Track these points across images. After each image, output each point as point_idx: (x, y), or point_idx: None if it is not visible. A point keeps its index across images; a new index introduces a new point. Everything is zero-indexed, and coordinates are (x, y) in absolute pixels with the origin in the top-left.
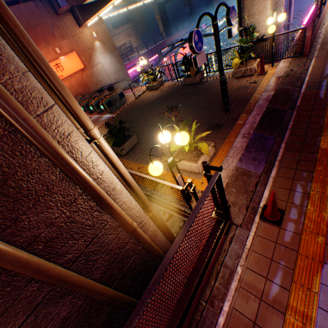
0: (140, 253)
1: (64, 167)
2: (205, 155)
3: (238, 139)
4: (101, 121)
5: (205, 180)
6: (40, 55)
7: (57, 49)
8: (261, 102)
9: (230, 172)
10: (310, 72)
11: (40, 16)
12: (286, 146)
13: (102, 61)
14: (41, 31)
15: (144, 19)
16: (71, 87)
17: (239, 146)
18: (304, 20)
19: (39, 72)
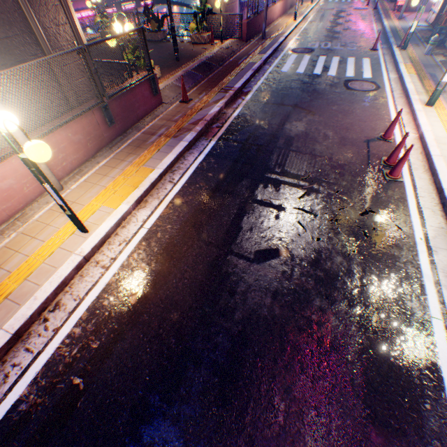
0: None
1: None
2: None
3: (180, 73)
4: None
5: None
6: None
7: None
8: (203, 58)
9: (168, 85)
10: (242, 51)
11: None
12: (207, 80)
13: None
14: None
15: None
16: None
17: (178, 75)
18: None
19: None
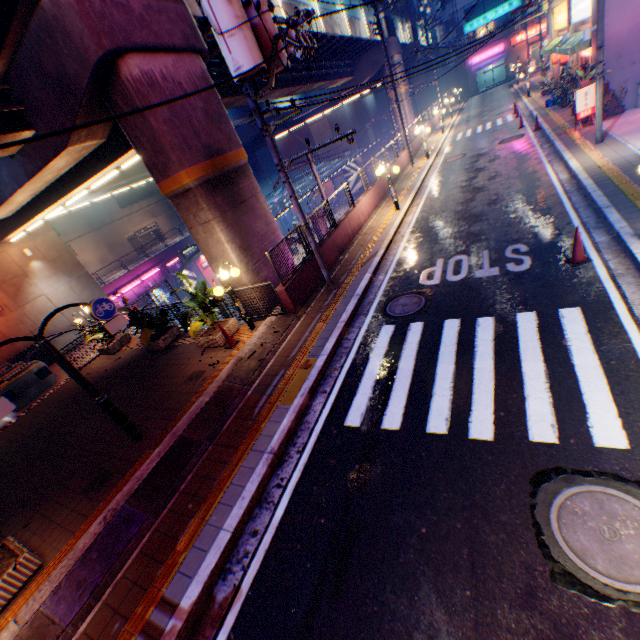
0: None
1: None
2: None
3: (96, 523)
4: None
5: None
6: None
7: None
8: (184, 420)
9: (18, 632)
10: (282, 348)
11: None
12: (148, 540)
13: (49, 290)
14: None
15: None
16: None
17: (82, 546)
18: None
19: None
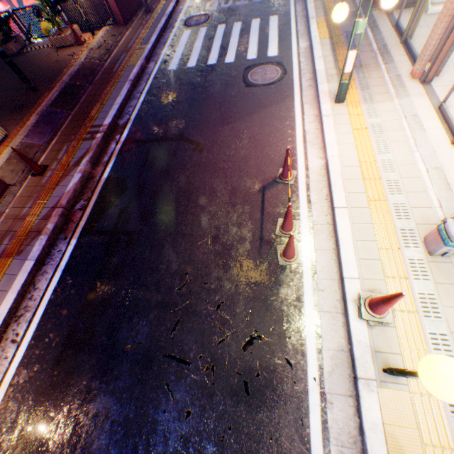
0: None
1: None
2: None
3: (33, 118)
4: None
5: None
6: None
7: None
8: (66, 78)
9: (16, 148)
10: (121, 45)
11: None
12: (72, 118)
13: None
14: None
15: None
16: None
17: (31, 124)
18: None
19: None
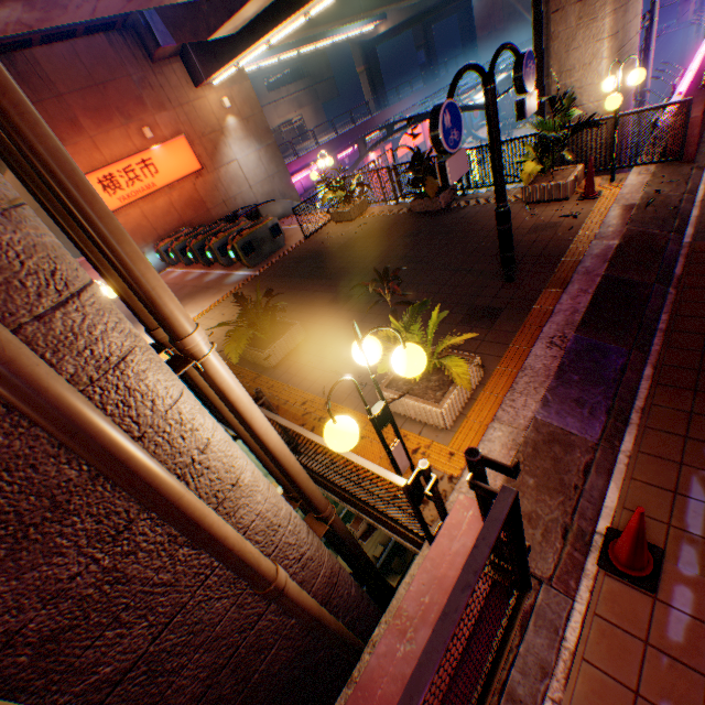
0: (294, 634)
1: (96, 458)
2: (459, 387)
3: (538, 348)
4: (229, 285)
5: (458, 447)
6: (64, 161)
7: (146, 130)
8: (589, 262)
9: (521, 434)
10: (701, 198)
11: (117, 63)
12: (656, 373)
13: (240, 156)
14: (117, 93)
15: (332, 73)
16: (171, 208)
17: (540, 366)
18: (679, 84)
19: (60, 200)
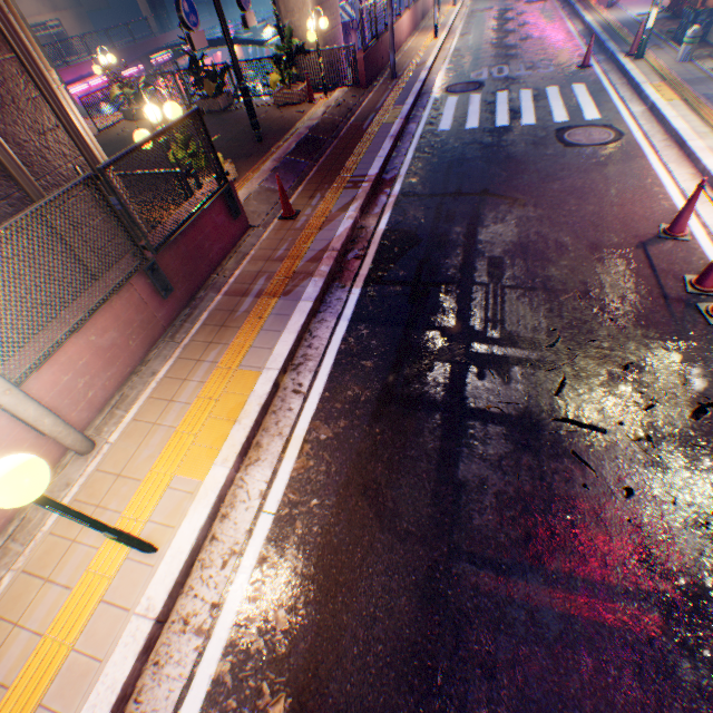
0: None
1: (38, 74)
2: None
3: (268, 164)
4: None
5: None
6: None
7: None
8: (302, 131)
9: (254, 190)
10: (364, 106)
11: None
12: (318, 169)
13: None
14: None
15: None
16: None
17: (267, 170)
18: None
19: None
